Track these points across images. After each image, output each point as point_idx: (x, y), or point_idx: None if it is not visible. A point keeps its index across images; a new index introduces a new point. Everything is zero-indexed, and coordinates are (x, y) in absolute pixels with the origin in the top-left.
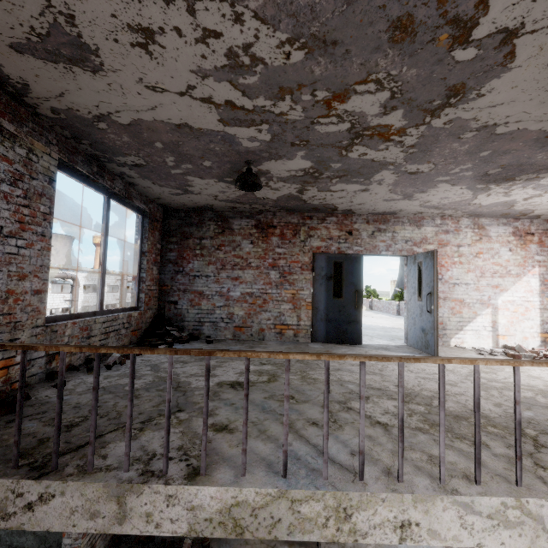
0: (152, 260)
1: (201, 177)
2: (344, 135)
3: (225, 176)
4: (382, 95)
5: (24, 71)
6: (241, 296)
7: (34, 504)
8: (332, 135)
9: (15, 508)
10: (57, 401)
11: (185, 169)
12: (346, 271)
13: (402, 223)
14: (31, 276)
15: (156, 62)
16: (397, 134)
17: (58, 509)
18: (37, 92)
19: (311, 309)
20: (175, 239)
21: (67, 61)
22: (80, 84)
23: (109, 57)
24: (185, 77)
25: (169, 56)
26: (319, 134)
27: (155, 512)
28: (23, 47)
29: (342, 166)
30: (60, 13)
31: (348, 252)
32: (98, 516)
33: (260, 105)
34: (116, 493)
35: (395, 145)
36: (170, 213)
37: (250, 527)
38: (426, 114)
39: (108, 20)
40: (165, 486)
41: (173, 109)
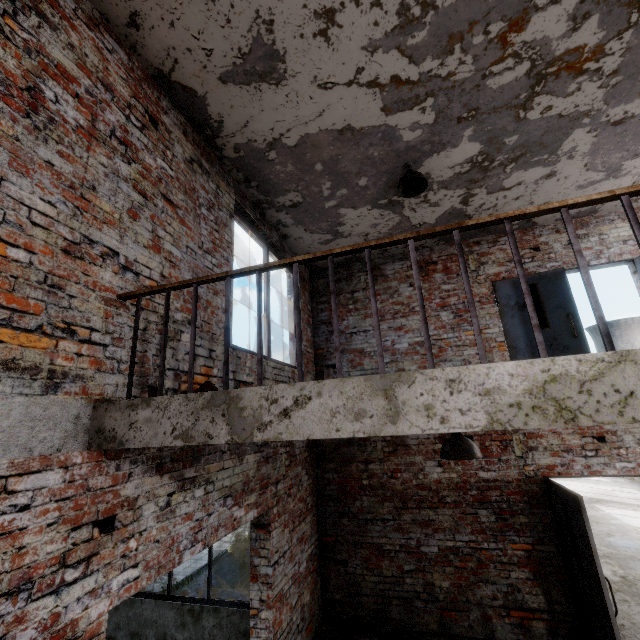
0: (306, 320)
1: (354, 207)
2: (522, 84)
3: (379, 198)
4: (569, 1)
5: (223, 105)
6: (409, 348)
7: (290, 410)
8: (507, 89)
9: (271, 416)
10: (296, 312)
11: (339, 197)
12: (544, 292)
13: (610, 222)
14: (221, 294)
15: (331, 49)
16: (592, 59)
17: (317, 412)
18: (227, 128)
19: (506, 350)
20: (325, 298)
21: (258, 79)
22: (263, 105)
23: (292, 60)
24: (355, 59)
25: (344, 37)
26: (491, 93)
27: (436, 403)
28: (228, 76)
29: (519, 139)
30: (263, 22)
31: (539, 271)
32: (365, 416)
33: (426, 71)
34: (381, 386)
35: (589, 78)
36: (317, 274)
37: (584, 409)
38: (631, 9)
39: (299, 13)
40: (442, 370)
41: (339, 108)
